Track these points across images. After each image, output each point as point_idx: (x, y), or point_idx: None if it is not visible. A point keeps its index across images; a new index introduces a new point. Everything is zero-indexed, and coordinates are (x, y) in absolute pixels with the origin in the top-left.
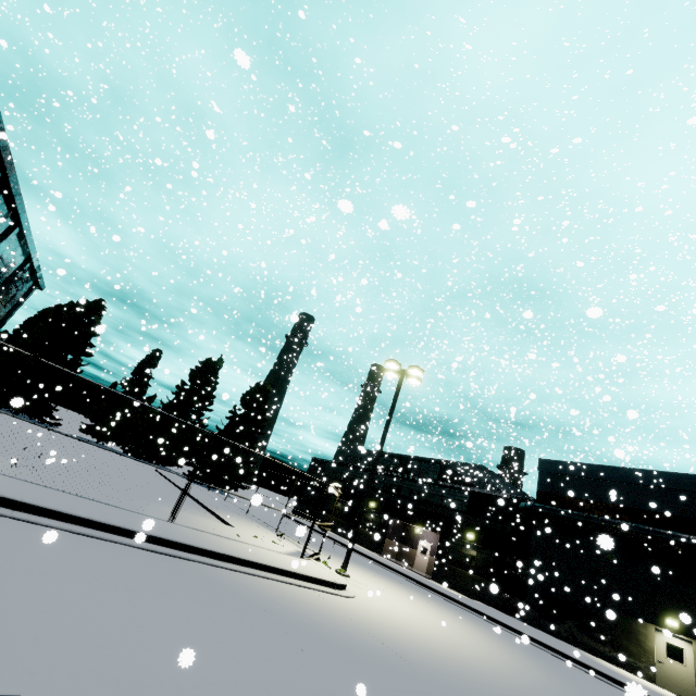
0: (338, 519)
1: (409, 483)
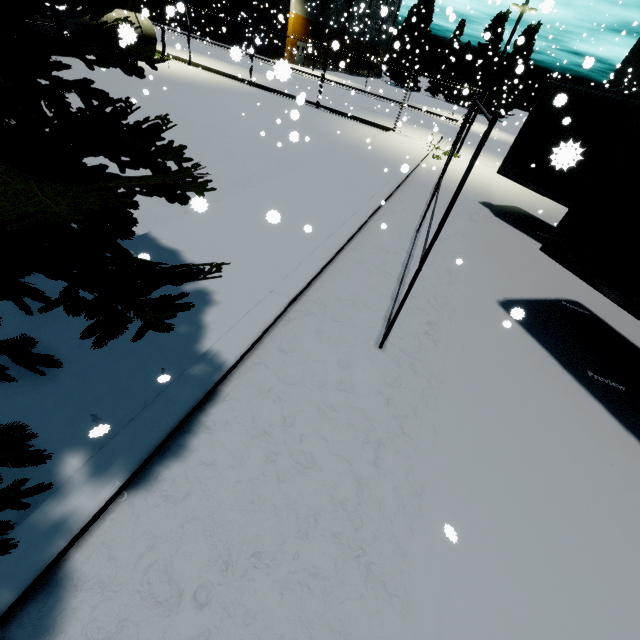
0: None
1: (633, 92)
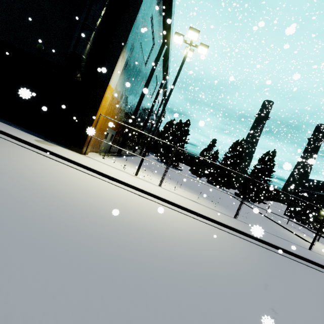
0: (322, 226)
1: None
